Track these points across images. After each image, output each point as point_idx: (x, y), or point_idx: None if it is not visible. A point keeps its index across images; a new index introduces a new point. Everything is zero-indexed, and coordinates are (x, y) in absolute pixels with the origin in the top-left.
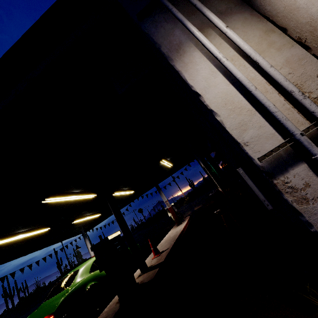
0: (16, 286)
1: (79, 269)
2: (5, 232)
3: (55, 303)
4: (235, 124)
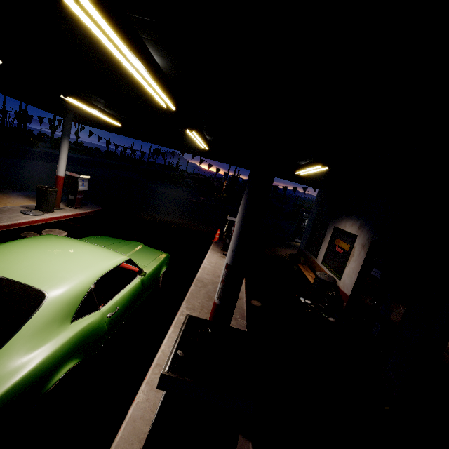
0: None
1: (46, 293)
2: None
3: None
4: None
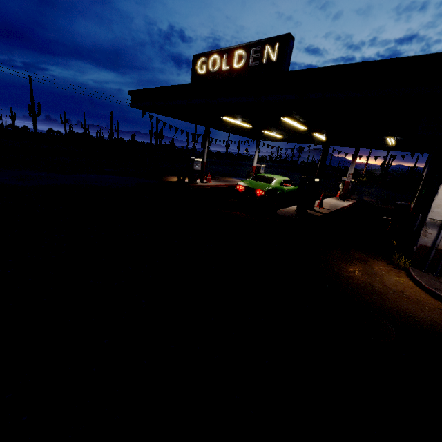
0: (161, 132)
1: (275, 178)
2: (237, 115)
3: (264, 187)
4: (437, 203)
